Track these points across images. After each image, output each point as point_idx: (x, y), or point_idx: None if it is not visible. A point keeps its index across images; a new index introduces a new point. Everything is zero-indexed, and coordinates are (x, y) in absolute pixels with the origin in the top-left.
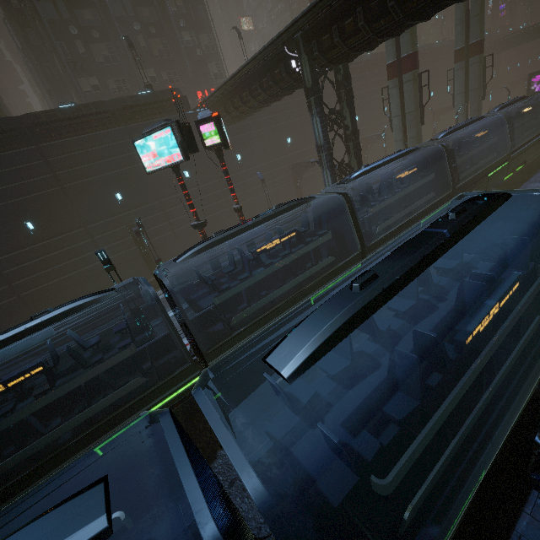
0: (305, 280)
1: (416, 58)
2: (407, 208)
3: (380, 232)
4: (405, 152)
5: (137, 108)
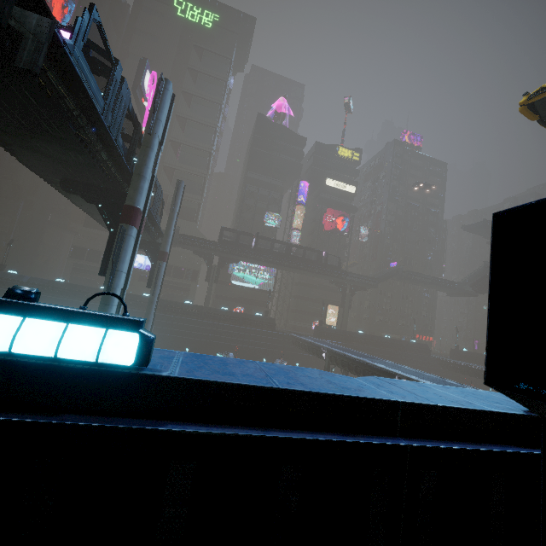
0: None
1: None
2: None
3: None
4: None
5: (412, 347)
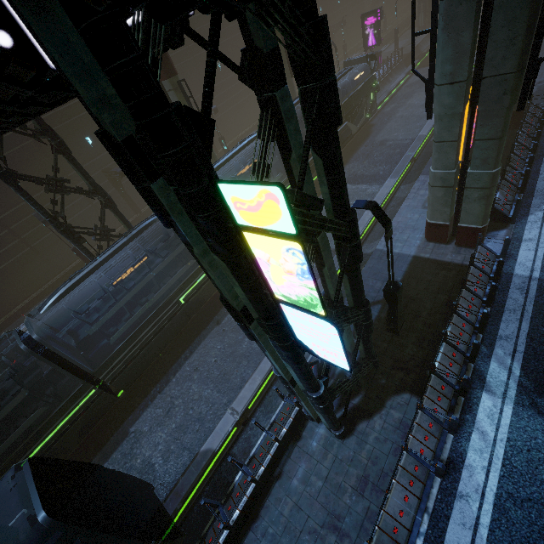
0: (41, 416)
1: (166, 63)
2: (154, 297)
3: (134, 324)
4: (137, 231)
5: None
